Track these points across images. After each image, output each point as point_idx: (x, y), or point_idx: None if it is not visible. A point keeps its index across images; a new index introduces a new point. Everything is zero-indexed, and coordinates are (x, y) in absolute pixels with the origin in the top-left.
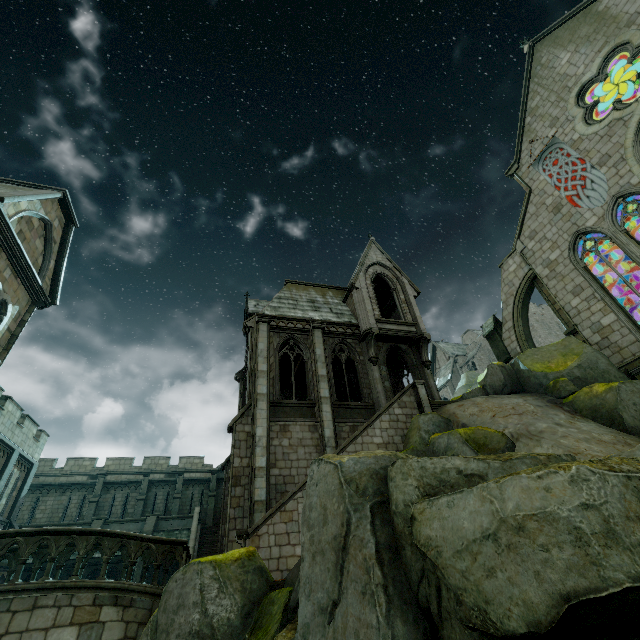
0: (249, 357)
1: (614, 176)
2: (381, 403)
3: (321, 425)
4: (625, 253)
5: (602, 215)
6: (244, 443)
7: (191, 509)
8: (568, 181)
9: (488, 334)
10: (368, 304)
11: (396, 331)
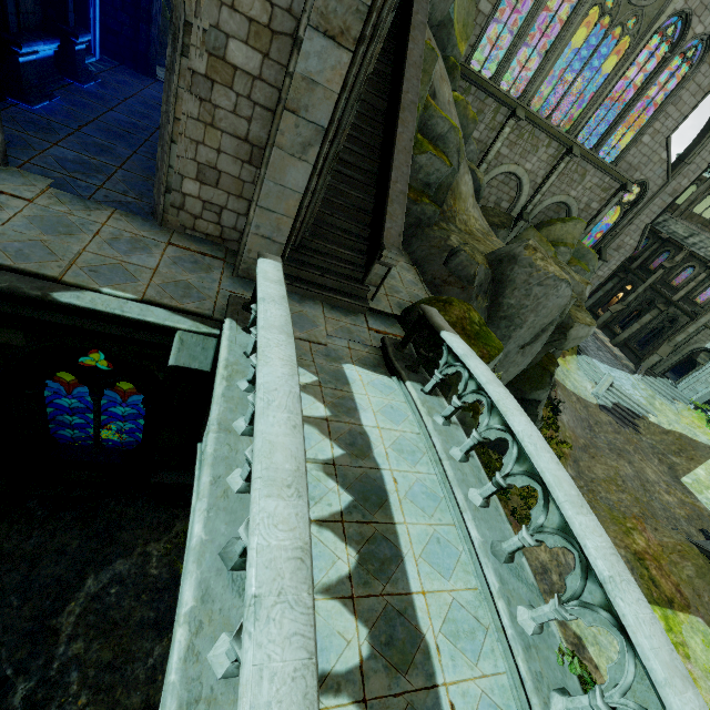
0: None
1: None
2: None
3: None
4: None
5: None
6: None
7: None
8: None
9: None
10: None
11: None
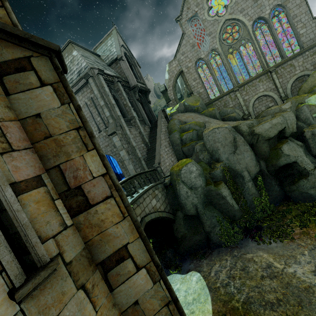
0: (100, 96)
1: (212, 42)
2: (146, 118)
3: (138, 128)
4: (209, 70)
5: (206, 55)
6: (122, 138)
7: None
8: (198, 36)
9: (162, 91)
10: (131, 71)
11: (141, 87)
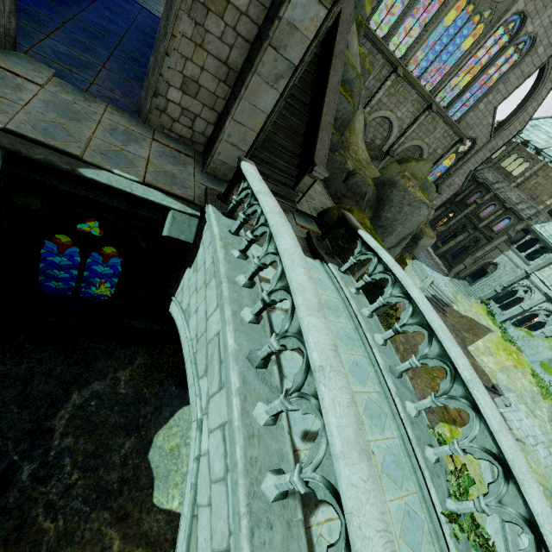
0: None
1: None
2: None
3: None
4: None
5: None
6: None
7: None
8: None
9: None
10: None
11: None
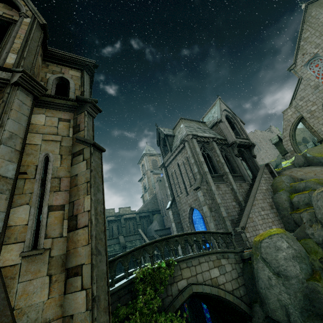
0: (191, 155)
1: None
2: (245, 174)
3: (230, 184)
4: None
5: None
6: (207, 194)
7: (130, 231)
8: None
9: (275, 143)
10: (230, 129)
11: (242, 142)
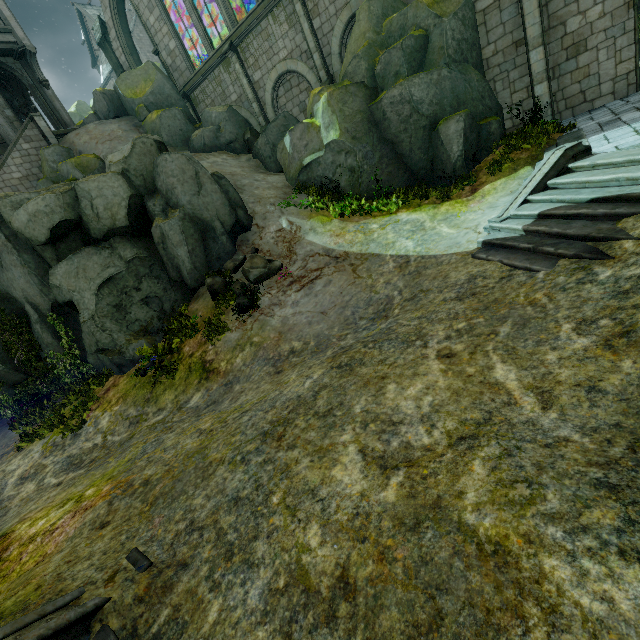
0: None
1: None
2: (11, 137)
3: None
4: None
5: None
6: None
7: None
8: None
9: (100, 42)
10: None
11: None
